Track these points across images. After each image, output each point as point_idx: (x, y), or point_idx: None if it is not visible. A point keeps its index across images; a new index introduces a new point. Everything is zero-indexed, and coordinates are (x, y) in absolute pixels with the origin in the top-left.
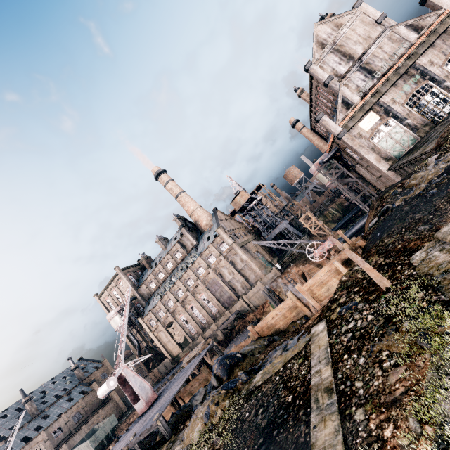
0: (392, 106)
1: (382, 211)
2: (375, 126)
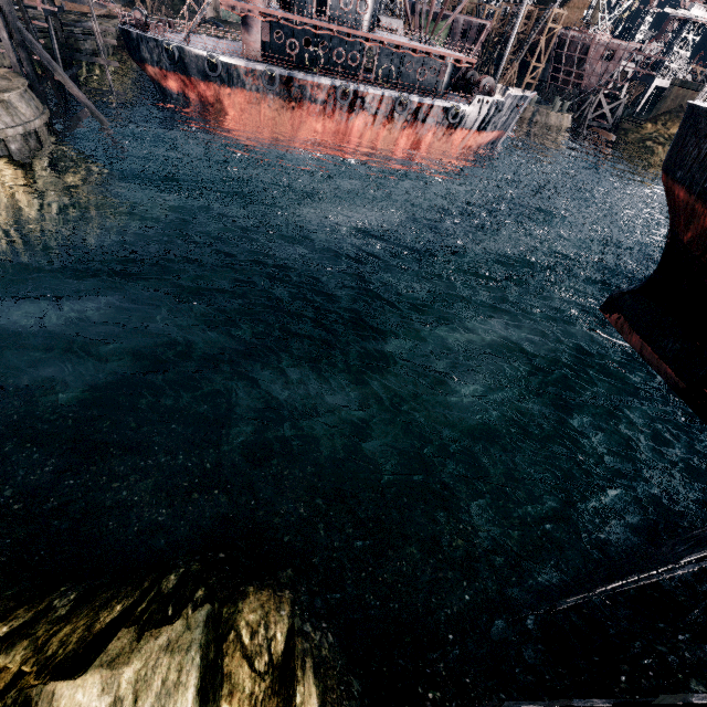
0: None
1: None
2: None
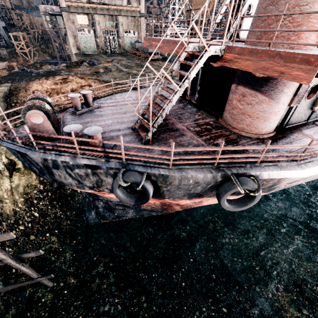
0: (97, 25)
1: (22, 69)
2: (83, 26)
